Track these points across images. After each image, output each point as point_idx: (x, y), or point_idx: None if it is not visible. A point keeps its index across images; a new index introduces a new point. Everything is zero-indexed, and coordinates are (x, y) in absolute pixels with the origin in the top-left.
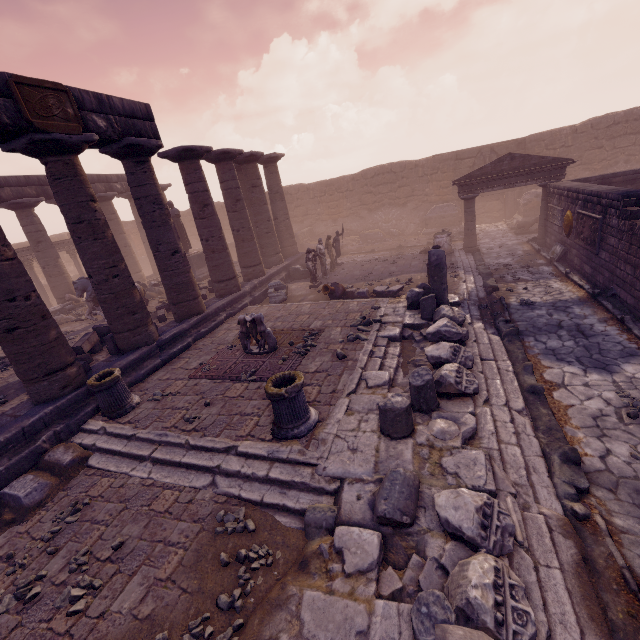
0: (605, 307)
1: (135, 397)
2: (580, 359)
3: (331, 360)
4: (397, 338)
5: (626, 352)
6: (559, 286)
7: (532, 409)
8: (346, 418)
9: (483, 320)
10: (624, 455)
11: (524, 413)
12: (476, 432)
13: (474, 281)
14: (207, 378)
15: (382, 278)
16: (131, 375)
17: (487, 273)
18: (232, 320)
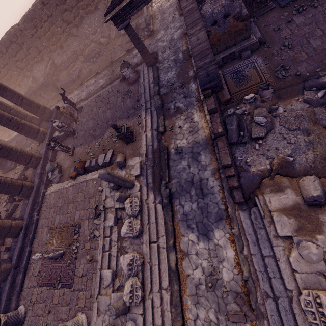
0: (216, 156)
1: (22, 311)
2: (197, 224)
3: (87, 262)
4: (114, 226)
5: (218, 215)
6: (197, 119)
7: (171, 285)
8: (98, 320)
9: (155, 185)
10: (202, 319)
11: (168, 289)
12: (145, 324)
13: (152, 123)
14: (44, 286)
15: (103, 133)
16: (14, 293)
17: (159, 107)
18: (41, 214)
